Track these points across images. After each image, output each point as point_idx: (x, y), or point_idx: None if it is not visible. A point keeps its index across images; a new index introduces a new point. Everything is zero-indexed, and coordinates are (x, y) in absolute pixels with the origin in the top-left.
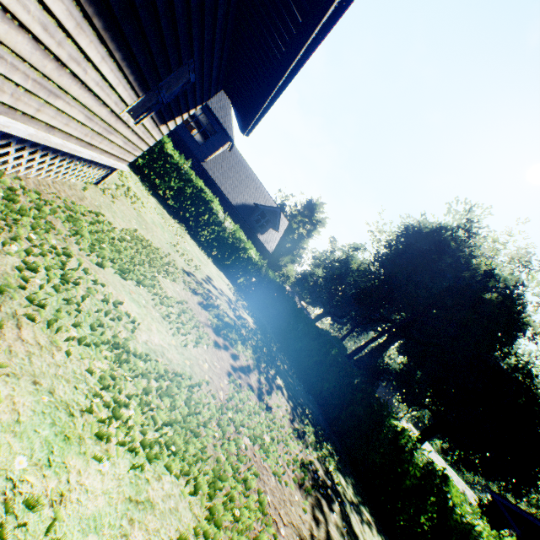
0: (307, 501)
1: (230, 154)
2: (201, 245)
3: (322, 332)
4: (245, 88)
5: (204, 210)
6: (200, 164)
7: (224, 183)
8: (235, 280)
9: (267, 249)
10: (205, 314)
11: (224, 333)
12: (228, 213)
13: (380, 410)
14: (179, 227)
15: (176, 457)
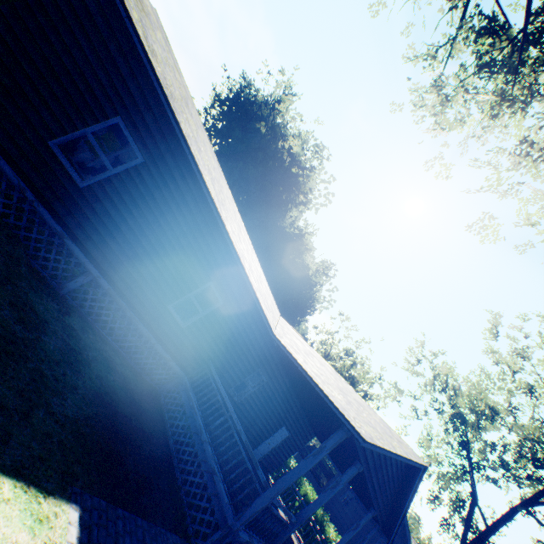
0: None
1: None
2: None
3: None
4: None
5: None
6: None
7: None
8: None
9: None
10: None
11: None
12: None
13: None
14: None
15: None
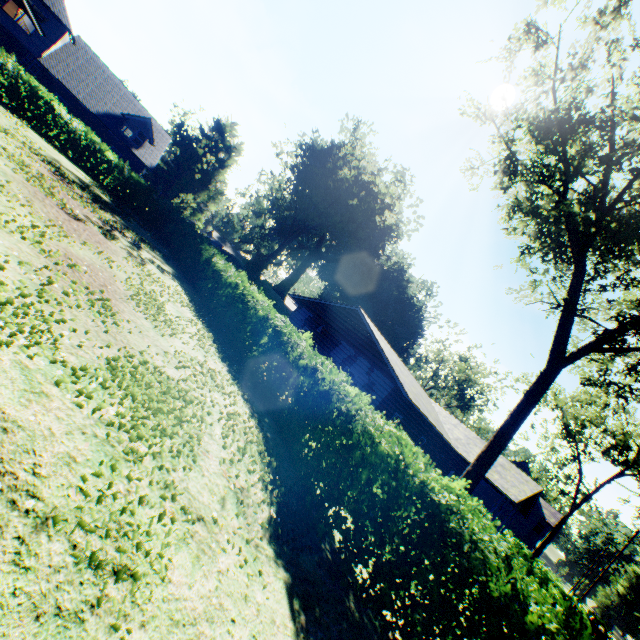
0: (97, 216)
1: (77, 50)
2: (53, 145)
3: (194, 227)
4: (21, 5)
5: (46, 110)
6: (36, 60)
7: (75, 87)
8: (100, 182)
9: (147, 166)
10: (45, 165)
11: (62, 177)
12: (90, 123)
13: (201, 243)
14: (20, 122)
15: (15, 163)
